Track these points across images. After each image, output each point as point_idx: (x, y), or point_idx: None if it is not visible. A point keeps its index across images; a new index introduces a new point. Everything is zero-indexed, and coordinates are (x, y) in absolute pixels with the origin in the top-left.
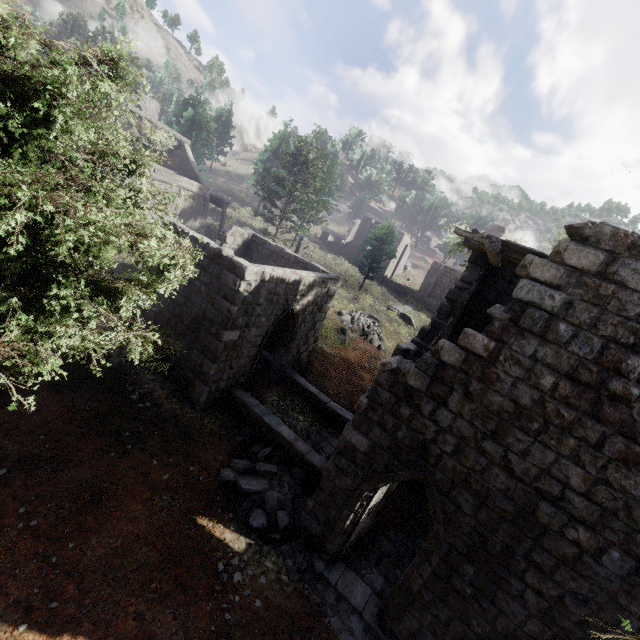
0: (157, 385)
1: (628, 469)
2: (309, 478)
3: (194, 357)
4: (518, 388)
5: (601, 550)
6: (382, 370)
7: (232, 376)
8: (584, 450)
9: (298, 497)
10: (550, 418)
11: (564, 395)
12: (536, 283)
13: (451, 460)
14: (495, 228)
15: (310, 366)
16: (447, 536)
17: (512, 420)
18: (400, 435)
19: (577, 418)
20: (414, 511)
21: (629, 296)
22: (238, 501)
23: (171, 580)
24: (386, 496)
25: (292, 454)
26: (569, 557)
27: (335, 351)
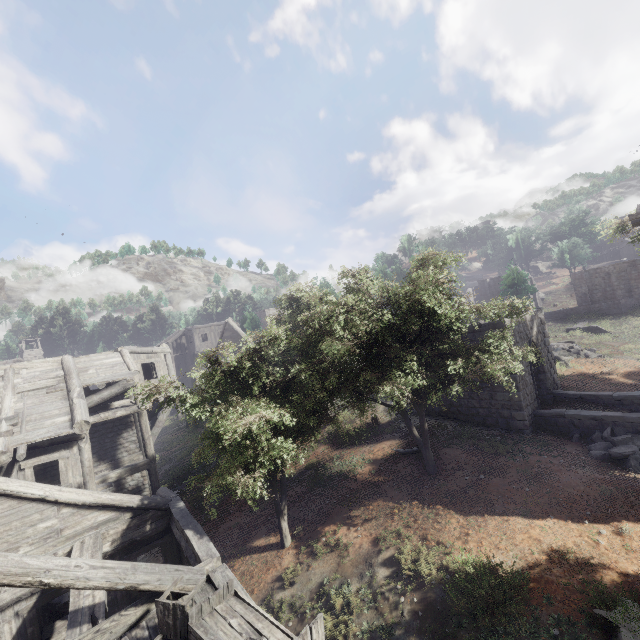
0: (487, 430)
1: None
2: None
3: (500, 398)
4: None
5: None
6: None
7: (530, 402)
8: None
9: None
10: None
11: None
12: None
13: None
14: None
15: (563, 387)
16: None
17: None
18: None
19: None
20: None
21: None
22: (623, 465)
23: (639, 494)
24: None
25: (629, 425)
26: None
27: (567, 374)
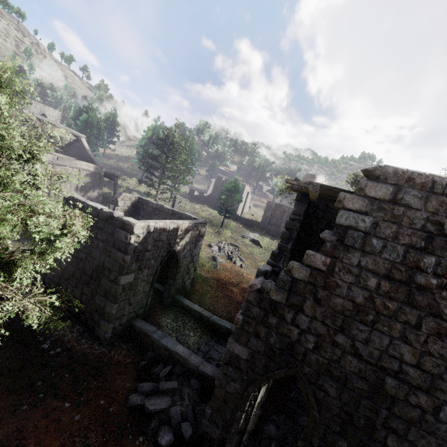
0: (67, 330)
1: (442, 340)
2: (204, 386)
3: (98, 301)
4: (353, 290)
5: (437, 408)
6: (250, 291)
7: (132, 311)
8: (408, 331)
9: (197, 406)
10: (380, 310)
11: (386, 291)
12: (350, 212)
13: (314, 355)
14: (309, 176)
15: (193, 290)
16: (322, 419)
17: (353, 316)
18: (272, 341)
19: (398, 307)
20: (288, 392)
21: (414, 214)
22: (146, 422)
23: None
24: (267, 389)
25: (188, 368)
26: (416, 419)
27: (210, 274)
